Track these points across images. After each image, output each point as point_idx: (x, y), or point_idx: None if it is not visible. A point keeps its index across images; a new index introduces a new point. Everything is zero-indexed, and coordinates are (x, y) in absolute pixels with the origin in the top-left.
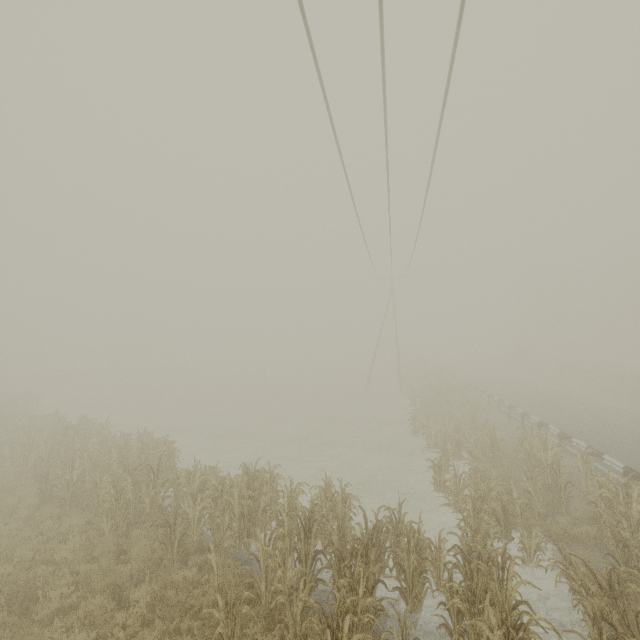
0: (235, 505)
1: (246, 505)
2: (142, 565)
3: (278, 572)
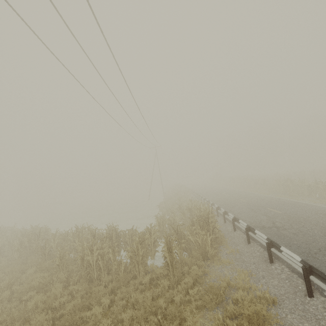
0: (71, 238)
1: (76, 238)
2: (33, 264)
3: (80, 247)
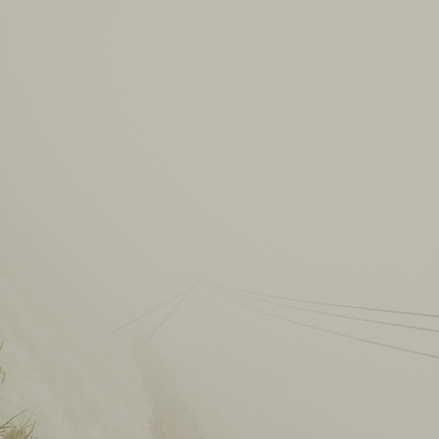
0: None
1: None
2: None
3: None
